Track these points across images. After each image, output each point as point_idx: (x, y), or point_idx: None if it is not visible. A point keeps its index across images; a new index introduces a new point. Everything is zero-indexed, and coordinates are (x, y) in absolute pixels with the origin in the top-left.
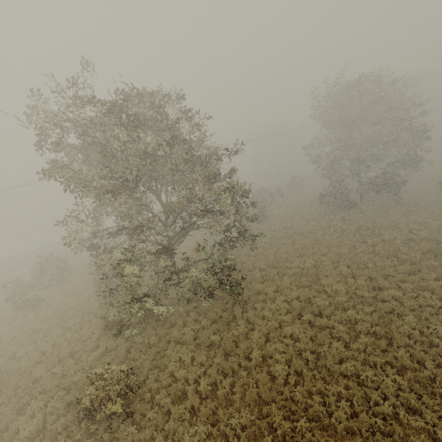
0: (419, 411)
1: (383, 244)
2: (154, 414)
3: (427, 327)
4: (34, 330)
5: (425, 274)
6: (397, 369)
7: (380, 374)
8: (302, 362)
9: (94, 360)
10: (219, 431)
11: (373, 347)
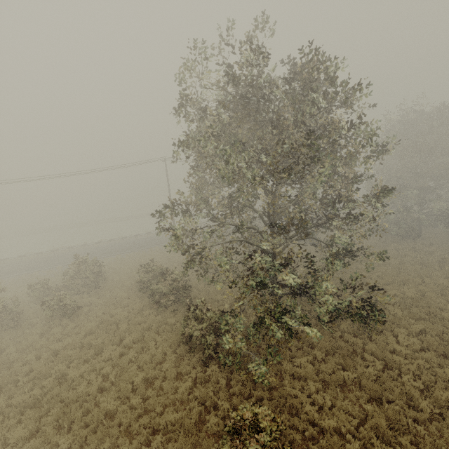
0: None
1: None
2: None
3: None
4: (80, 345)
5: None
6: None
7: None
8: None
9: (186, 393)
10: None
11: None
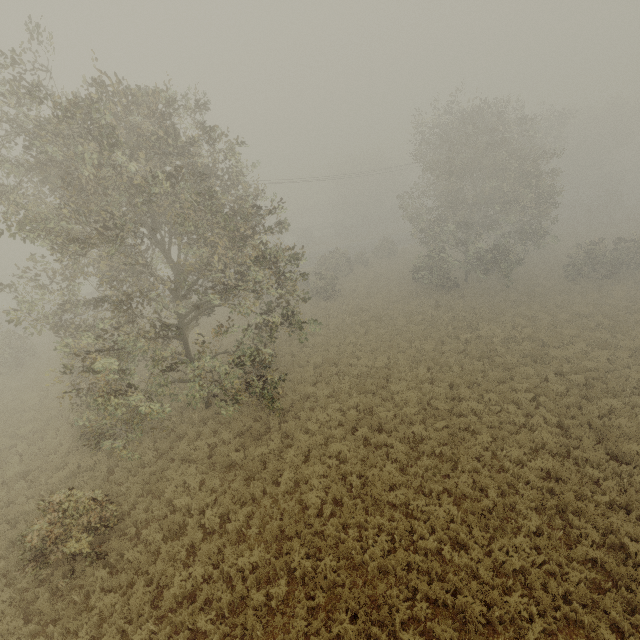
0: (467, 546)
1: (478, 342)
2: (137, 554)
3: (503, 449)
4: None
5: (517, 383)
6: (456, 498)
7: (434, 504)
8: (343, 488)
9: (57, 483)
10: (223, 573)
11: (435, 471)
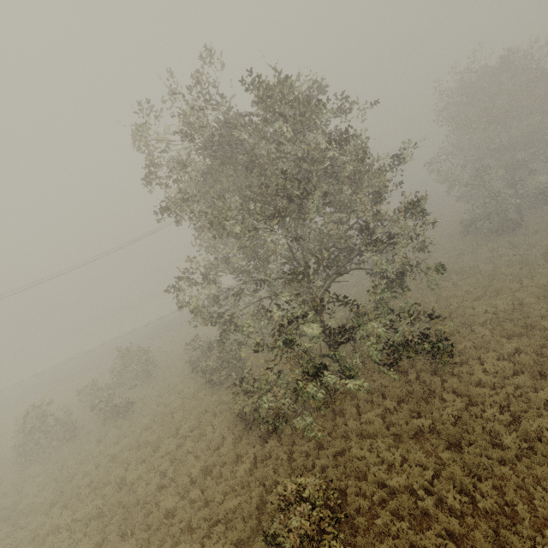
0: None
1: None
2: None
3: None
4: (137, 444)
5: None
6: None
7: None
8: None
9: (245, 476)
10: None
11: None
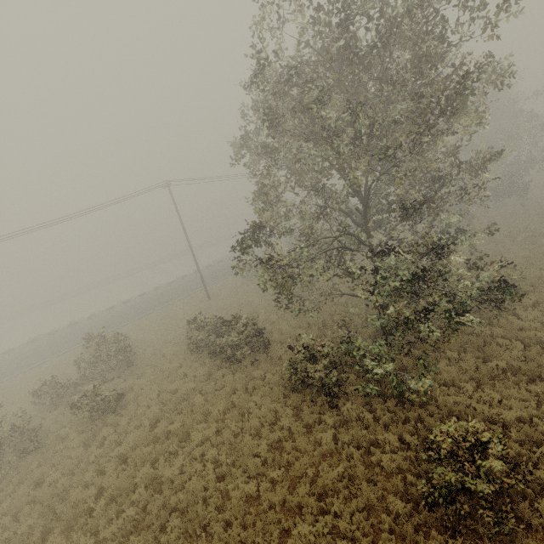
0: None
1: None
2: None
3: None
4: (151, 438)
5: None
6: None
7: None
8: None
9: (332, 442)
10: None
11: None
